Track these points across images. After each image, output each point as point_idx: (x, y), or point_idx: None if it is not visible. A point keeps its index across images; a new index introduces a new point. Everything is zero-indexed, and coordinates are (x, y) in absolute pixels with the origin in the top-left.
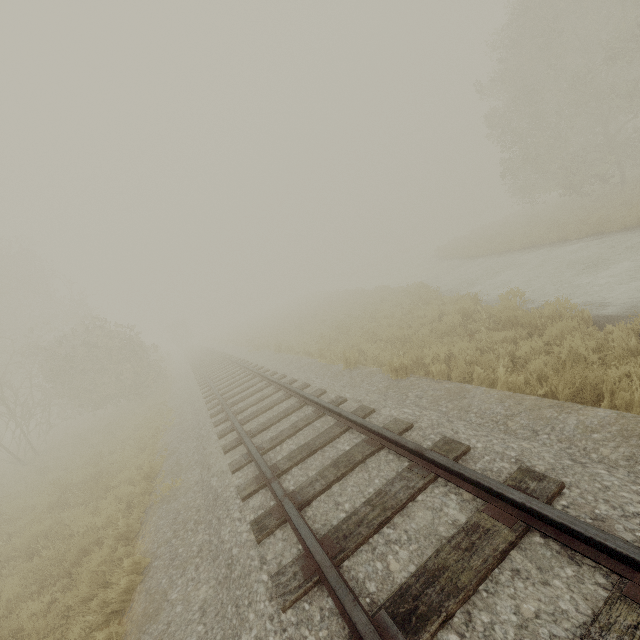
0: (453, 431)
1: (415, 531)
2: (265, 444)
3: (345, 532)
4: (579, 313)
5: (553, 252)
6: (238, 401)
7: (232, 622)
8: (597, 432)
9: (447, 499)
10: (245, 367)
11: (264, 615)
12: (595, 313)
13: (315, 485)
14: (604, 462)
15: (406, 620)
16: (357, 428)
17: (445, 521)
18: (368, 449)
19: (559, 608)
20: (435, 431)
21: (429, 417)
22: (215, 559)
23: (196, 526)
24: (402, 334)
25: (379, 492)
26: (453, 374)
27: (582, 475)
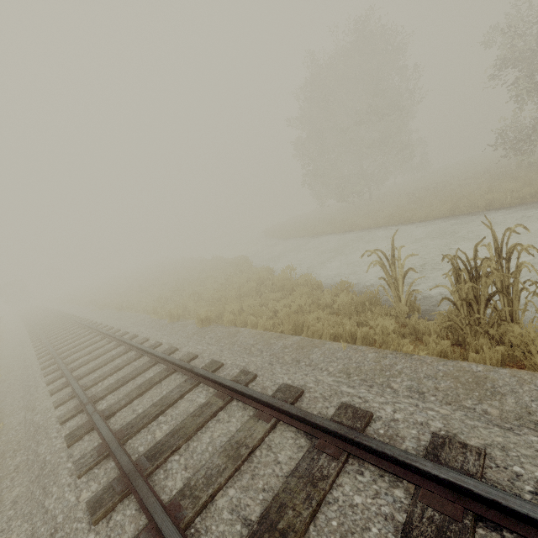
0: (219, 356)
1: (177, 414)
2: (89, 382)
3: (133, 424)
4: (316, 282)
5: (326, 241)
6: (72, 353)
7: (39, 499)
8: (288, 348)
9: (201, 394)
10: (84, 324)
11: (64, 485)
12: (328, 282)
13: (121, 402)
14: (283, 363)
15: (154, 456)
16: (162, 361)
17: (195, 405)
18: (165, 374)
19: (229, 430)
20: (210, 357)
21: (210, 350)
22: (30, 469)
23: (15, 453)
24: (217, 295)
25: (162, 397)
26: (238, 322)
27: (267, 369)
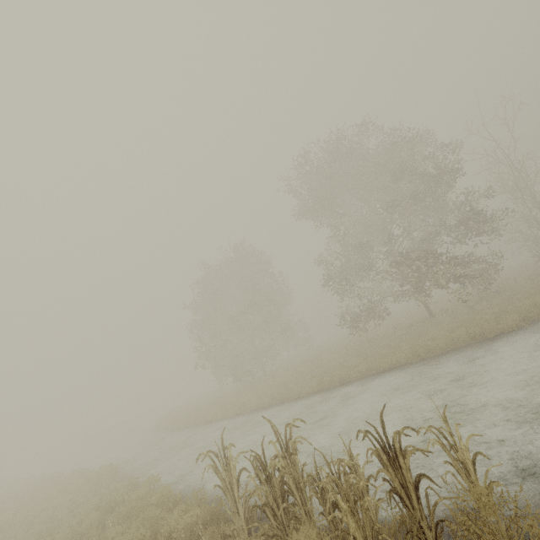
0: None
1: None
2: None
3: None
4: (174, 497)
5: (215, 428)
6: None
7: None
8: None
9: None
10: None
11: None
12: (193, 492)
13: None
14: None
15: None
16: None
17: None
18: None
19: None
20: None
21: None
22: None
23: None
24: None
25: None
26: None
27: None
